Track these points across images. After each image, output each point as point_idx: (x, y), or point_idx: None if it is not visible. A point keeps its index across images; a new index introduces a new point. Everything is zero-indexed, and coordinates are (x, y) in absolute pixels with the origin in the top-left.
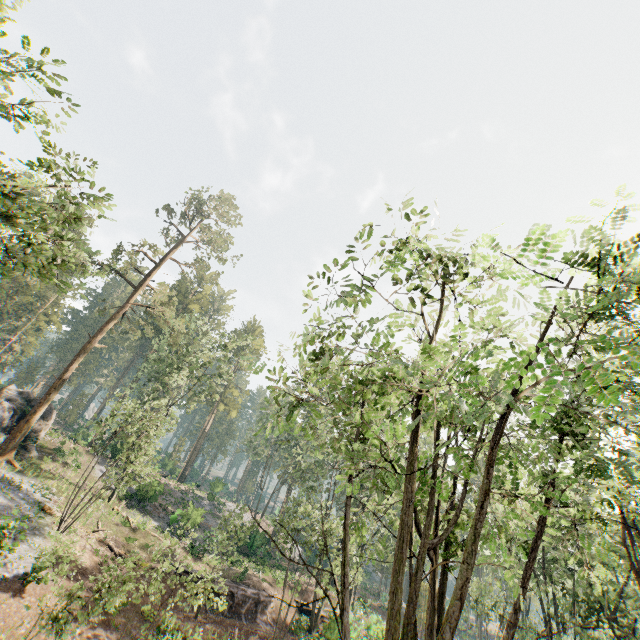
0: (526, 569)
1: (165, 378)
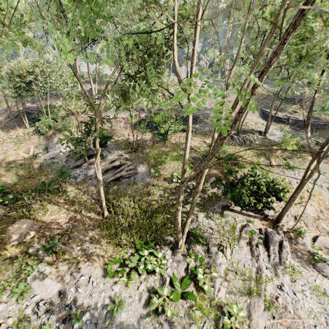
0: None
1: None
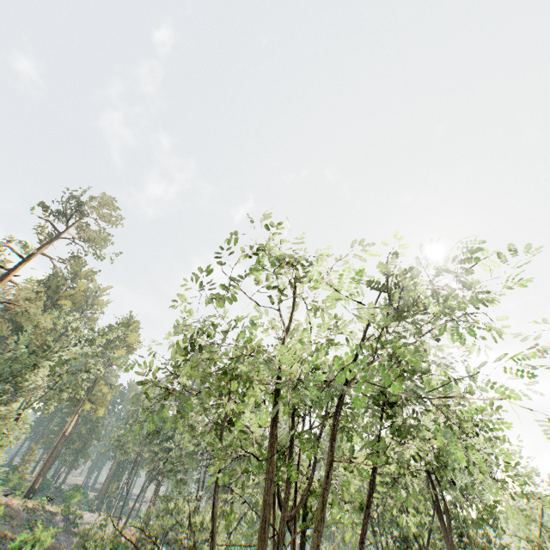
0: (363, 525)
1: (22, 379)
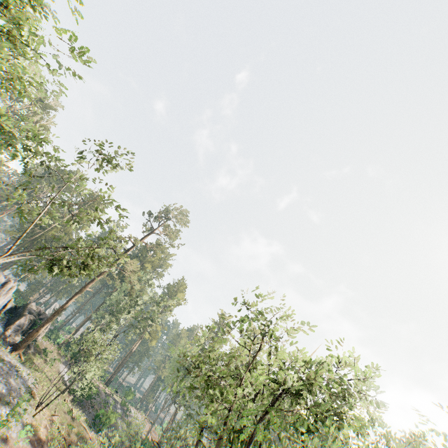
0: None
1: (119, 314)
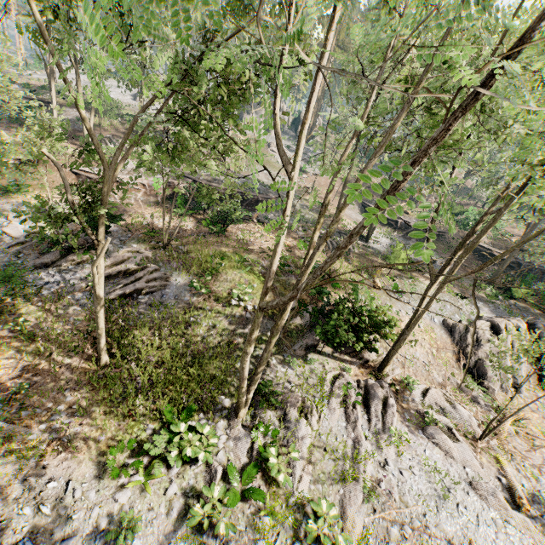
0: None
1: None
